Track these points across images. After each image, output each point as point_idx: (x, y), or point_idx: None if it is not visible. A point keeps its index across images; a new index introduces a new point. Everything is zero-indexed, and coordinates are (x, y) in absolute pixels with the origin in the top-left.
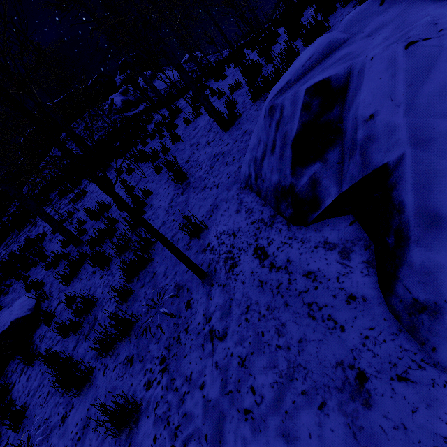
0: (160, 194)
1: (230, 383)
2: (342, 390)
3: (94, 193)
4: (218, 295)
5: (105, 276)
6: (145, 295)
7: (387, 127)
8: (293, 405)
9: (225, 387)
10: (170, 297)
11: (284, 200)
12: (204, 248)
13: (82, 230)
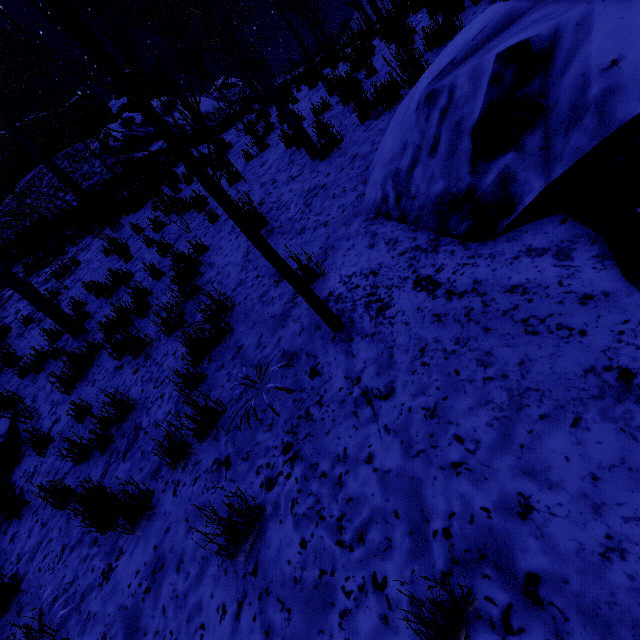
0: (223, 248)
1: (416, 442)
2: (602, 397)
3: (94, 262)
4: (365, 348)
5: (142, 368)
6: (230, 376)
7: (639, 69)
8: (531, 435)
9: (410, 450)
10: (280, 367)
11: (456, 212)
12: (323, 299)
13: (84, 313)
